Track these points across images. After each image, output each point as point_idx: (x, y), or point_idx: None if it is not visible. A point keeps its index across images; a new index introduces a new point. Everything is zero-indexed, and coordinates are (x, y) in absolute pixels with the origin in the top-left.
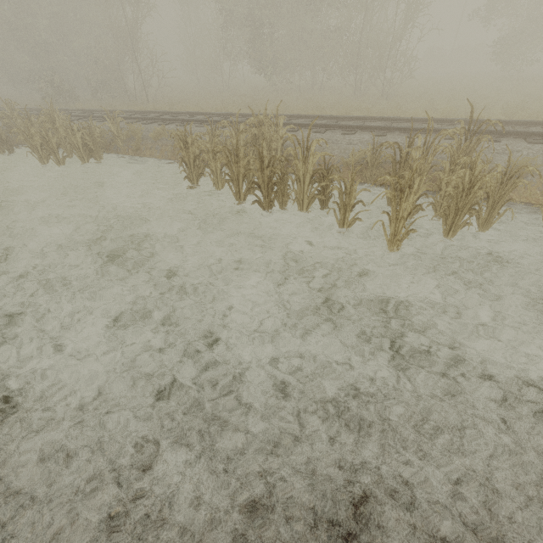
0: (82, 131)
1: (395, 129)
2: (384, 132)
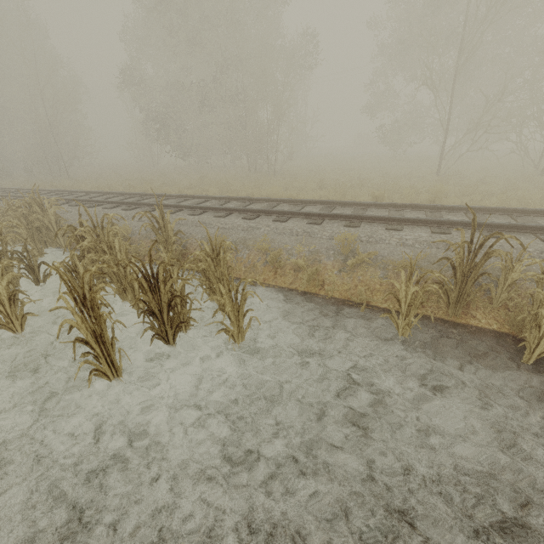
0: None
1: (186, 207)
2: (176, 210)
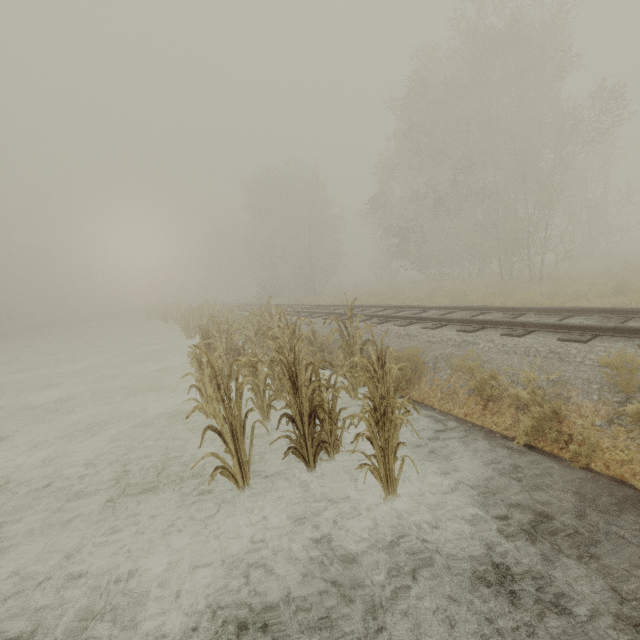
0: (207, 318)
1: (395, 317)
2: (384, 320)
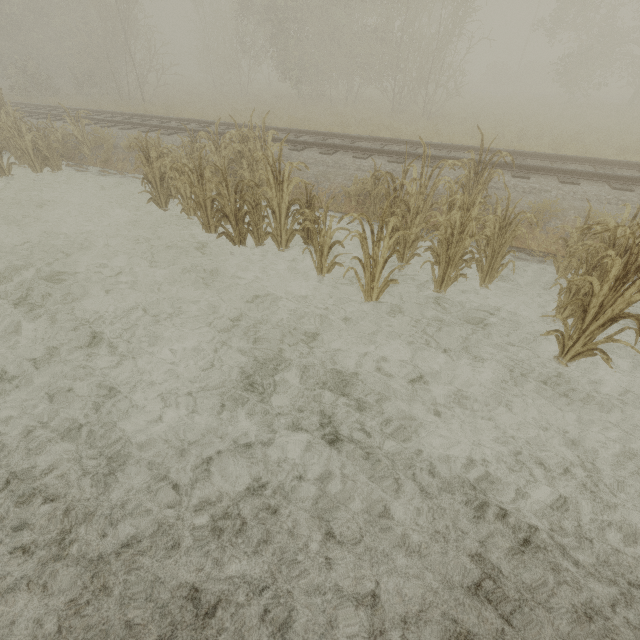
0: (33, 132)
1: (415, 155)
2: (402, 159)
